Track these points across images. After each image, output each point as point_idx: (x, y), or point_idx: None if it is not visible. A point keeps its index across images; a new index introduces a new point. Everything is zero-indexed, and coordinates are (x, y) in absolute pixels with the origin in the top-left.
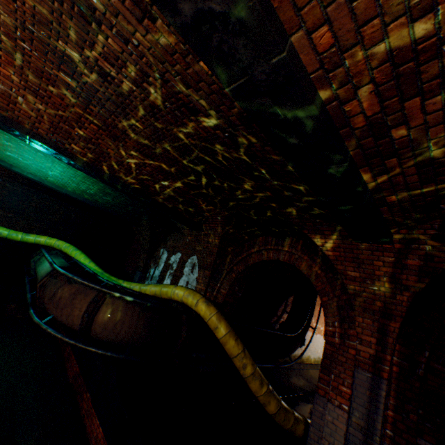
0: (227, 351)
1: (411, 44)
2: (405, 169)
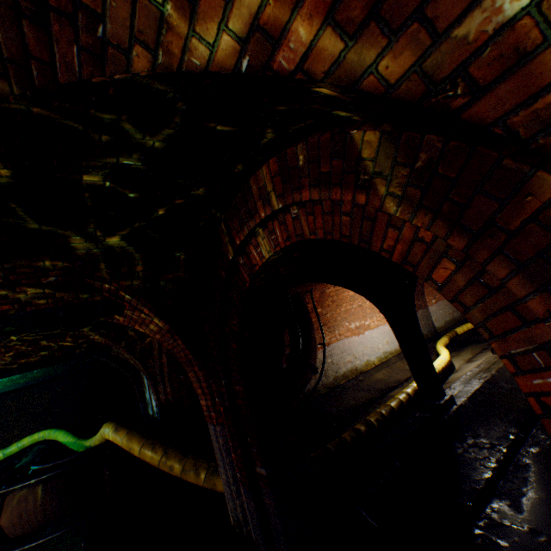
0: (152, 464)
1: None
2: None
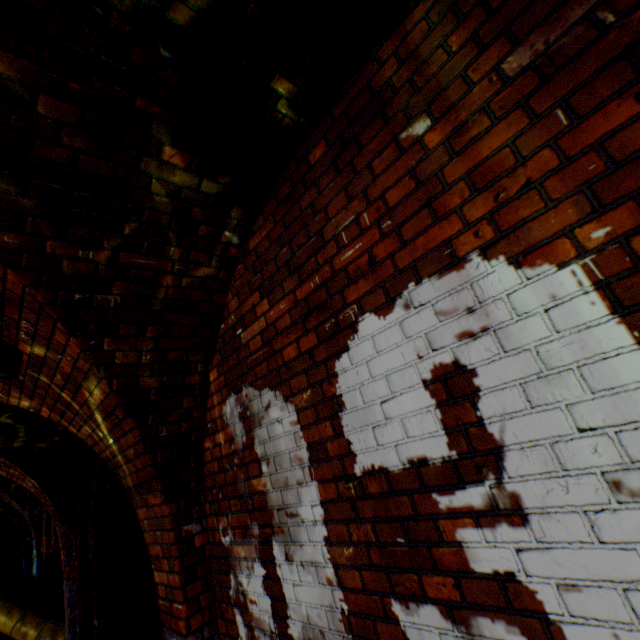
0: (5, 631)
1: None
2: None
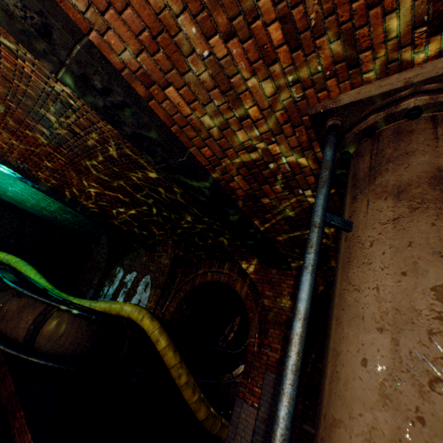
0: (166, 362)
1: (253, 161)
2: (278, 221)
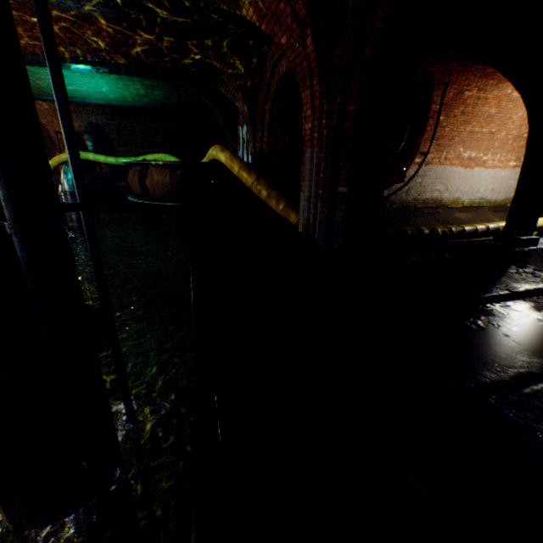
0: (246, 185)
1: None
2: None
